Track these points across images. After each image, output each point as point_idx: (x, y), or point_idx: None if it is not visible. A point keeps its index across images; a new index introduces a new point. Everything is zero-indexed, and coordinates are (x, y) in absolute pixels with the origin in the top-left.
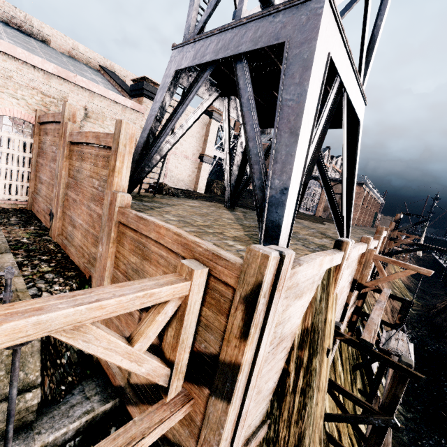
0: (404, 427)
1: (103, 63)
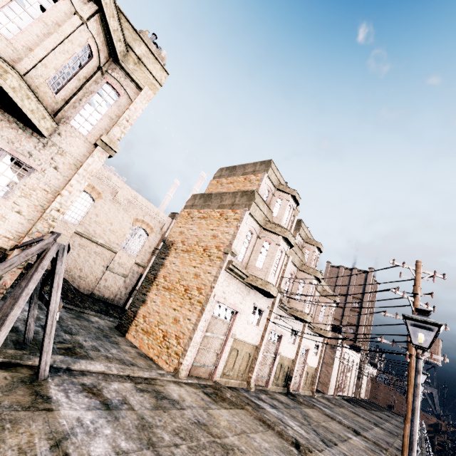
0: None
1: None
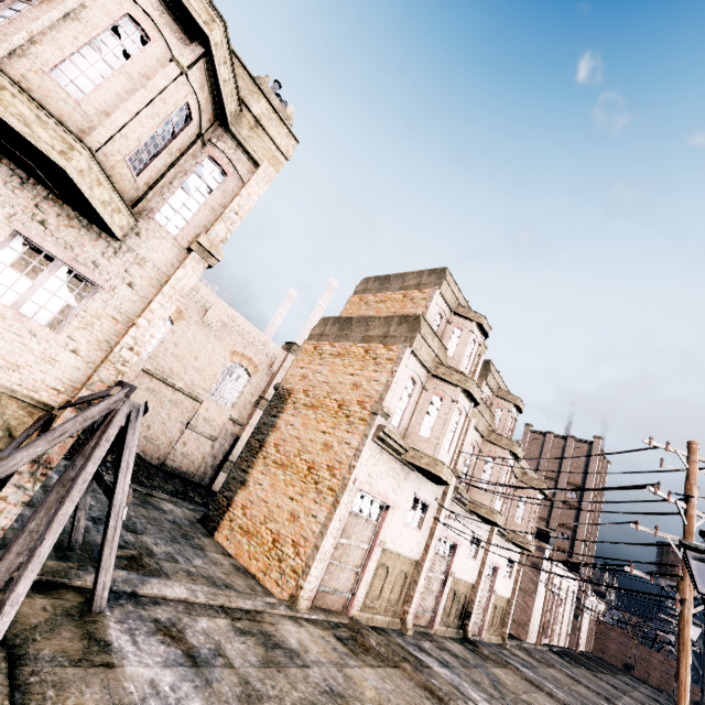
0: None
1: None
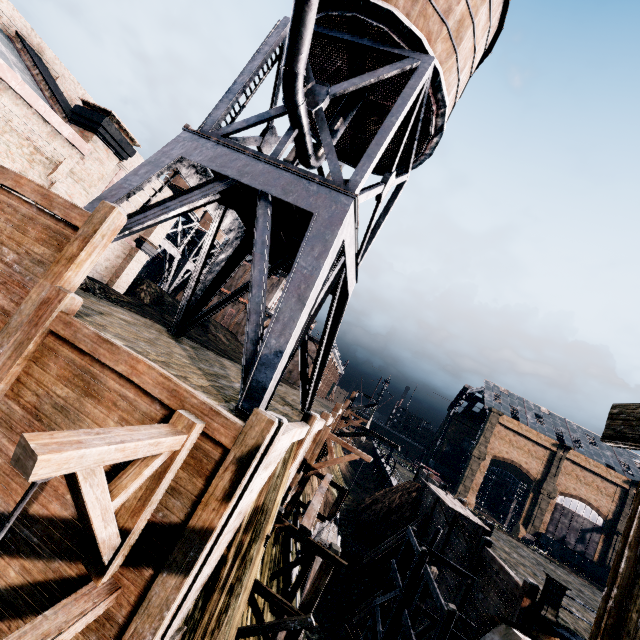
0: (317, 625)
1: (26, 34)
